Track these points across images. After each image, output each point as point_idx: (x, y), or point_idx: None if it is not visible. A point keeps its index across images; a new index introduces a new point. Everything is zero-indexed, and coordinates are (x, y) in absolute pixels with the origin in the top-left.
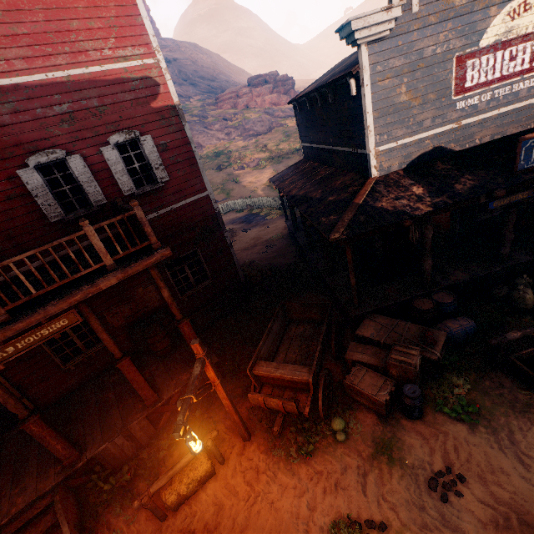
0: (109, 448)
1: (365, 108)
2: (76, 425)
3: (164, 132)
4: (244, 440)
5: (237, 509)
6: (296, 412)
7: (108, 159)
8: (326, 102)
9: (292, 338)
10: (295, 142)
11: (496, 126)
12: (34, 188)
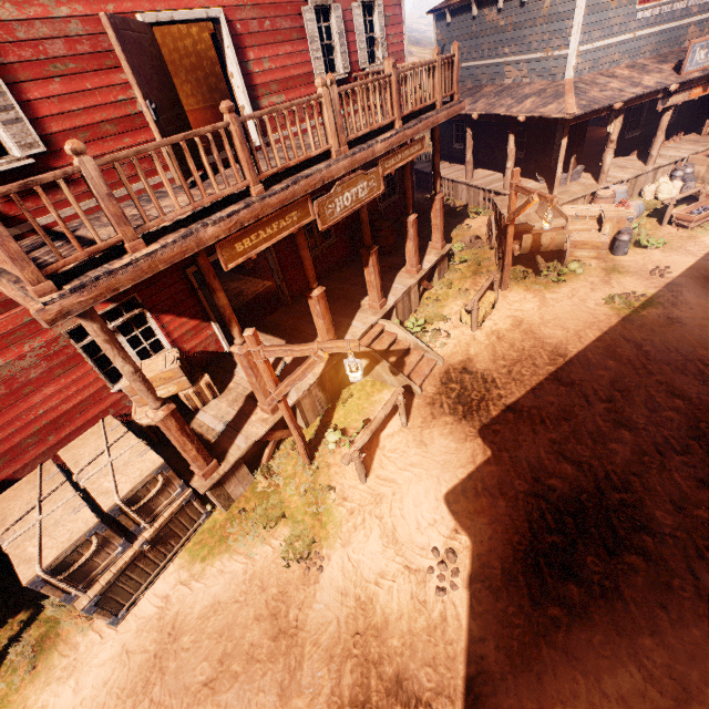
0: (400, 302)
1: (581, 2)
2: (349, 297)
3: (389, 2)
4: (503, 290)
5: (529, 313)
6: (563, 242)
7: (355, 20)
8: (511, 3)
9: None
10: None
11: (656, 43)
12: (310, 34)
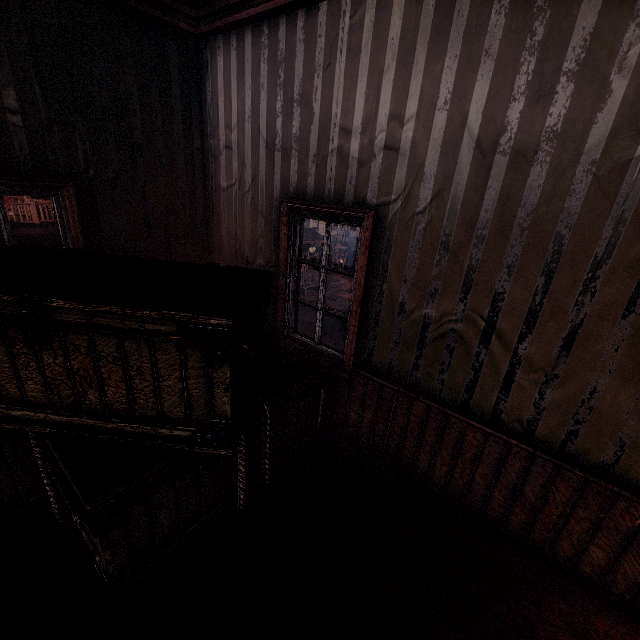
0: None
1: None
2: None
3: None
4: None
5: None
6: None
7: None
8: None
9: None
10: None
11: None
12: None
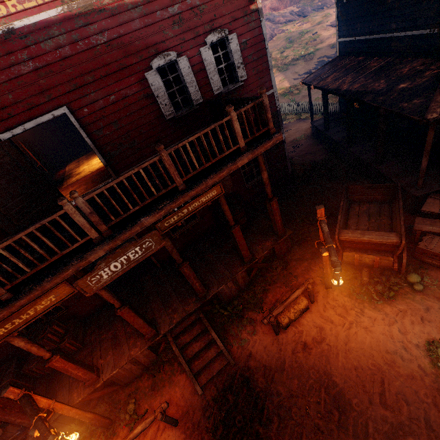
0: (224, 289)
1: None
2: None
3: (246, 29)
4: (326, 288)
5: (336, 330)
6: (389, 266)
7: (205, 60)
8: None
9: (357, 215)
10: (299, 47)
11: None
12: (156, 90)
